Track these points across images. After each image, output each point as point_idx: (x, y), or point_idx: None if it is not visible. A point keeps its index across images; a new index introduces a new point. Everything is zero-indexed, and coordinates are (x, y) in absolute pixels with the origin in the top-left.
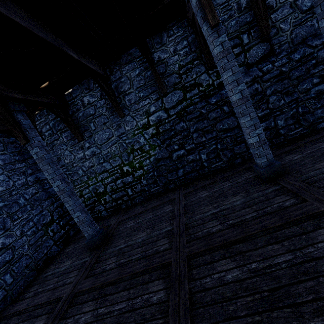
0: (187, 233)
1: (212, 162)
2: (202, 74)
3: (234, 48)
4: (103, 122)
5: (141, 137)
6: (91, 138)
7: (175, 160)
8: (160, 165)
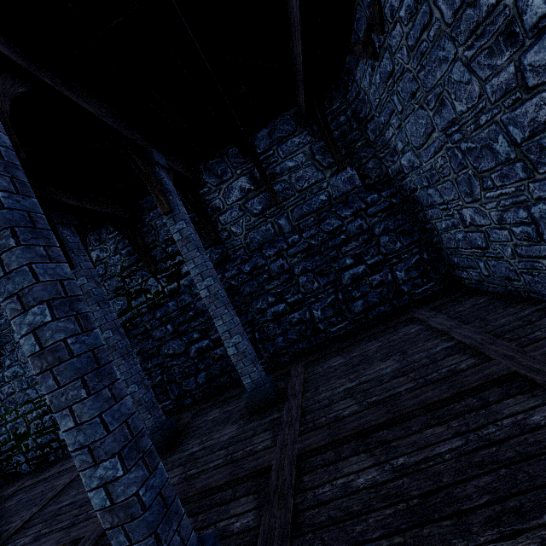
0: (6, 541)
1: (160, 399)
2: (150, 278)
3: None
4: None
5: None
6: (14, 354)
7: None
8: None
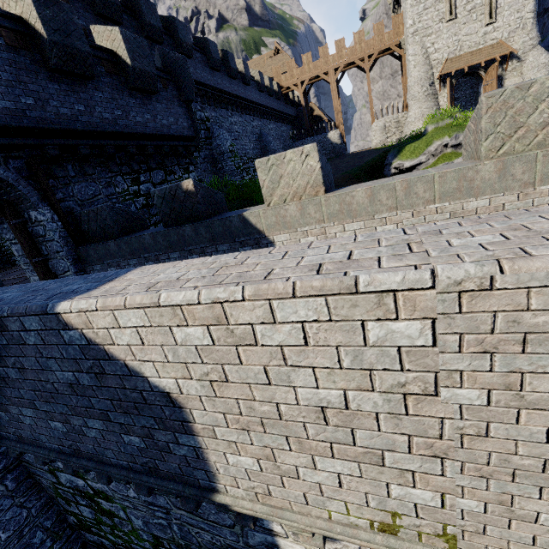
0: None
1: None
2: None
3: None
4: None
5: None
6: None
7: None
8: None
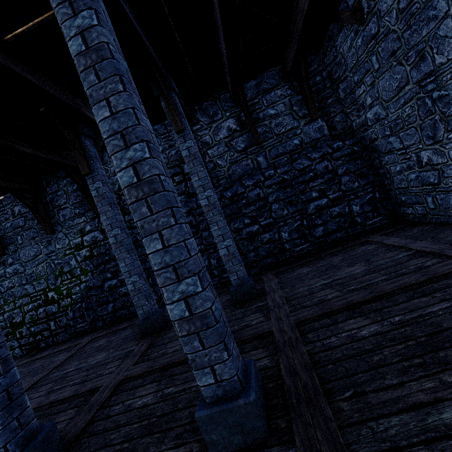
0: None
1: None
2: None
3: (175, 176)
4: (32, 236)
5: (73, 259)
6: (16, 254)
7: (107, 291)
8: (91, 295)
